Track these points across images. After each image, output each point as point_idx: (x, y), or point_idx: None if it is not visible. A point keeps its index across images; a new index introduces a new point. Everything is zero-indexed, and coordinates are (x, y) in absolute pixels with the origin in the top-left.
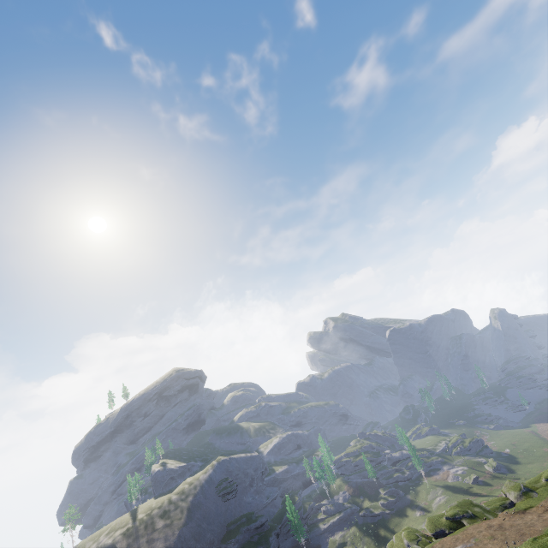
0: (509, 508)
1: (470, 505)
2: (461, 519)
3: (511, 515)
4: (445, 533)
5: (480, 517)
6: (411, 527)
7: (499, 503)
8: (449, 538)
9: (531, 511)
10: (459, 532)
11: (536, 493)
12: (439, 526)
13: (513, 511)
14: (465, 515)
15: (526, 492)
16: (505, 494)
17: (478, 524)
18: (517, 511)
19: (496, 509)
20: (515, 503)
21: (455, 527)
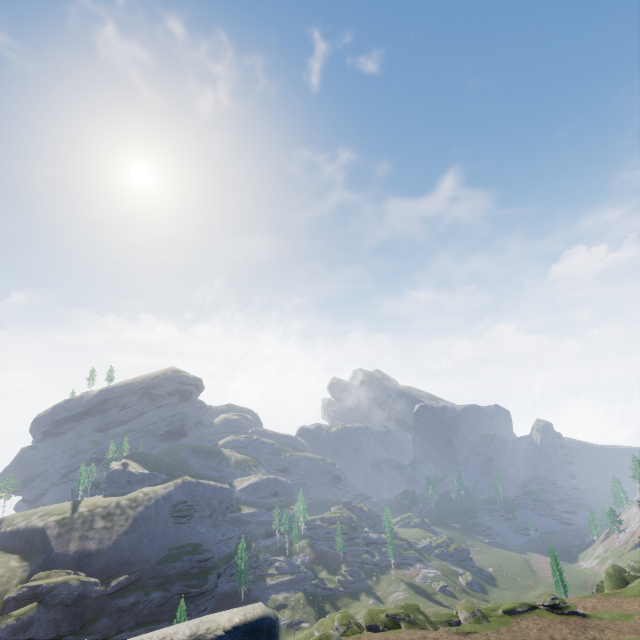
0: (453, 626)
1: (416, 611)
2: (401, 621)
3: (451, 634)
4: (379, 628)
5: (420, 625)
6: (348, 612)
7: (446, 619)
8: (379, 634)
9: (473, 636)
10: (392, 632)
11: (487, 621)
12: (376, 620)
13: (455, 630)
14: (406, 618)
15: (477, 617)
16: (457, 611)
17: (414, 631)
18: (459, 632)
19: (439, 623)
20: (463, 623)
21: (391, 627)
